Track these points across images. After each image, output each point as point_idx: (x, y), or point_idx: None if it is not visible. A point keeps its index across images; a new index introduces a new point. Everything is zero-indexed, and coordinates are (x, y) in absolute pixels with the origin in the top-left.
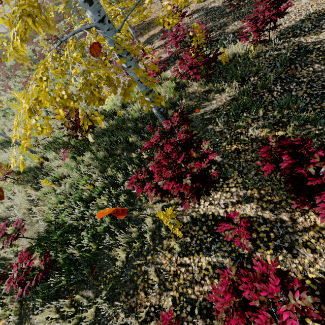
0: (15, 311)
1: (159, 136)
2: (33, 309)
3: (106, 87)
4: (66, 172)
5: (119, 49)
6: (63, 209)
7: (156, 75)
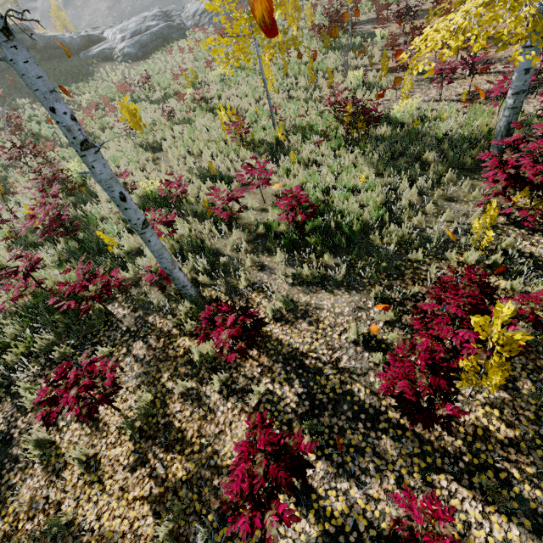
0: (244, 245)
1: (523, 136)
2: (263, 251)
3: (394, 94)
4: (319, 158)
5: (542, 18)
6: (311, 189)
7: (484, 103)
